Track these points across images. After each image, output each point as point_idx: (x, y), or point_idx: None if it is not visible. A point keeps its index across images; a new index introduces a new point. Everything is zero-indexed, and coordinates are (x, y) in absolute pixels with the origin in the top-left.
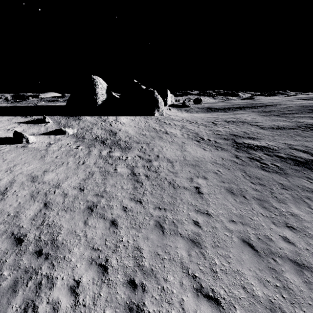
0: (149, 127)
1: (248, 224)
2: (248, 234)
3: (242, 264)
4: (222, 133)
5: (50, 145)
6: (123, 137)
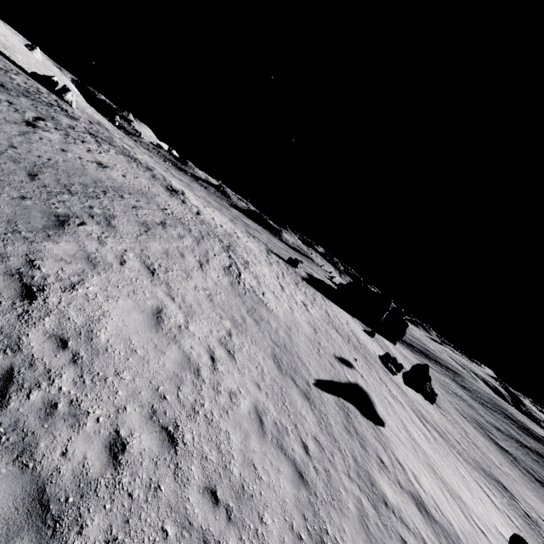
0: None
1: None
2: None
3: None
4: (467, 413)
5: None
6: None
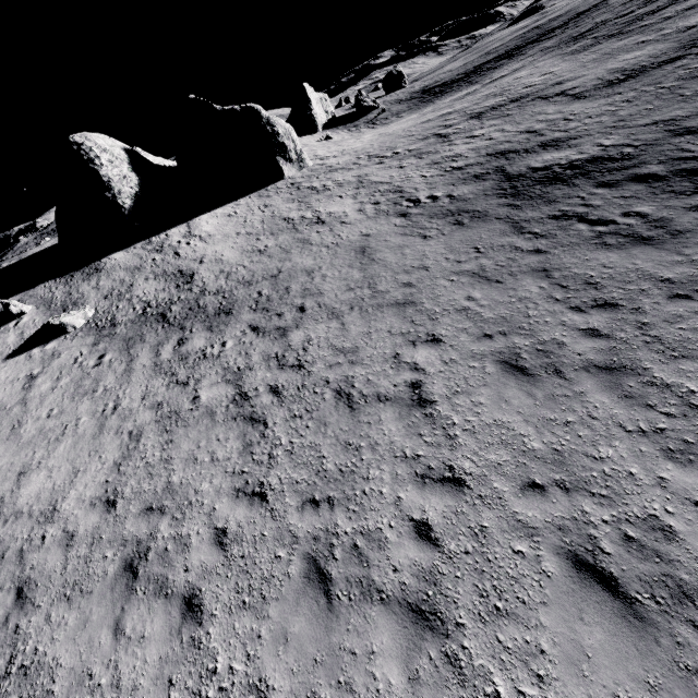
0: (275, 222)
1: (583, 486)
2: (590, 527)
3: (588, 675)
4: (467, 160)
5: (33, 382)
6: (211, 279)
